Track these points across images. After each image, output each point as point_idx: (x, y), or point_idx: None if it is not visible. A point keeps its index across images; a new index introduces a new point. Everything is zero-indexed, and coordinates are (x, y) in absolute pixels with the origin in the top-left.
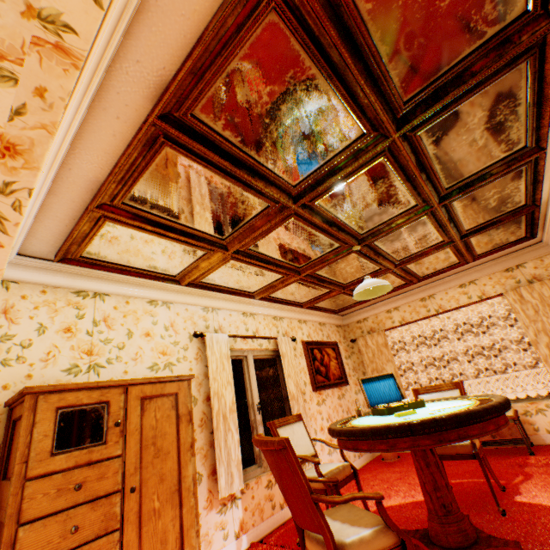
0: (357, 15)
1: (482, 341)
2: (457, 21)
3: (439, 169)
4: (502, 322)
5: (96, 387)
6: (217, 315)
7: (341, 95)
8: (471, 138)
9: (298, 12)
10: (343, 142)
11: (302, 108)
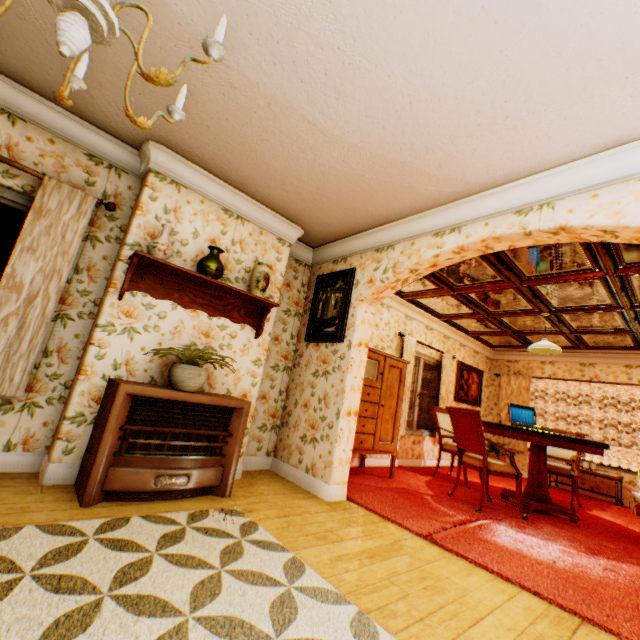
0: None
1: (621, 418)
2: None
3: (638, 292)
4: None
5: (375, 352)
6: (411, 324)
7: (586, 255)
8: None
9: None
10: (574, 268)
11: (559, 253)
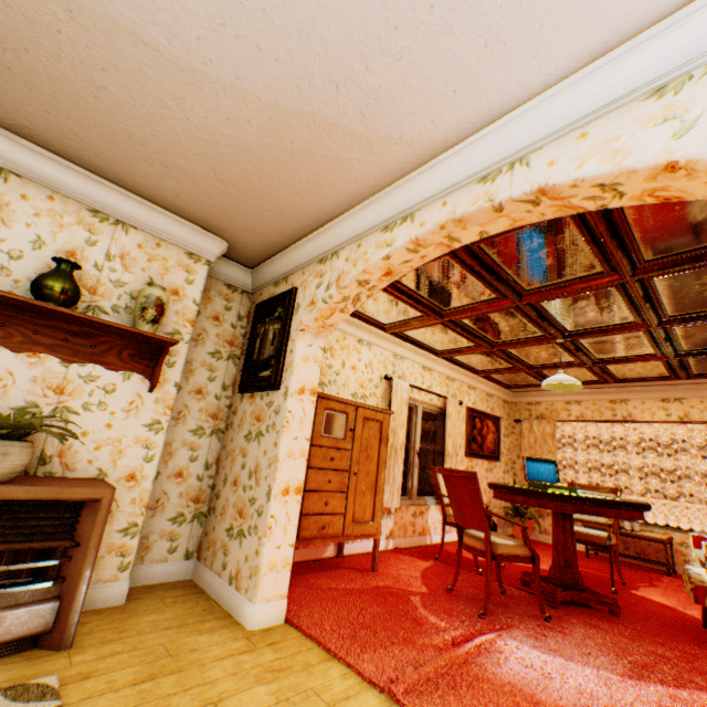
0: (623, 221)
1: (664, 463)
2: (703, 229)
3: (665, 302)
4: (695, 451)
5: (342, 401)
6: (403, 364)
7: (593, 252)
8: (703, 288)
9: (581, 215)
10: (582, 273)
11: (559, 252)
